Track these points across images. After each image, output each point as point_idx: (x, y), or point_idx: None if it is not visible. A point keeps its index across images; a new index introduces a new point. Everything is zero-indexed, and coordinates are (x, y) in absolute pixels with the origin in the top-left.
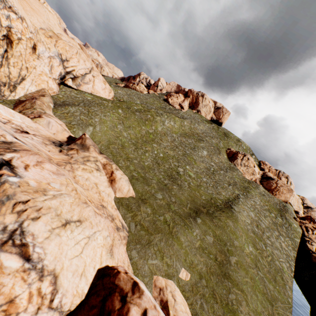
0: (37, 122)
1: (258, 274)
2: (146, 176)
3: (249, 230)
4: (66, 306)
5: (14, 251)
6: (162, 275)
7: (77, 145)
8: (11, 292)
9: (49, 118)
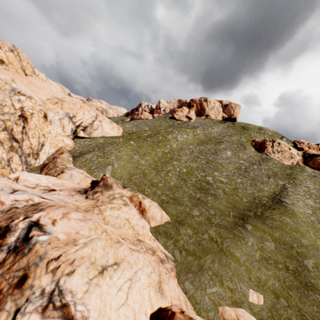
0: (61, 177)
1: None
2: (176, 195)
3: (314, 222)
4: None
5: (56, 315)
6: (228, 305)
7: (100, 187)
8: None
9: (71, 171)
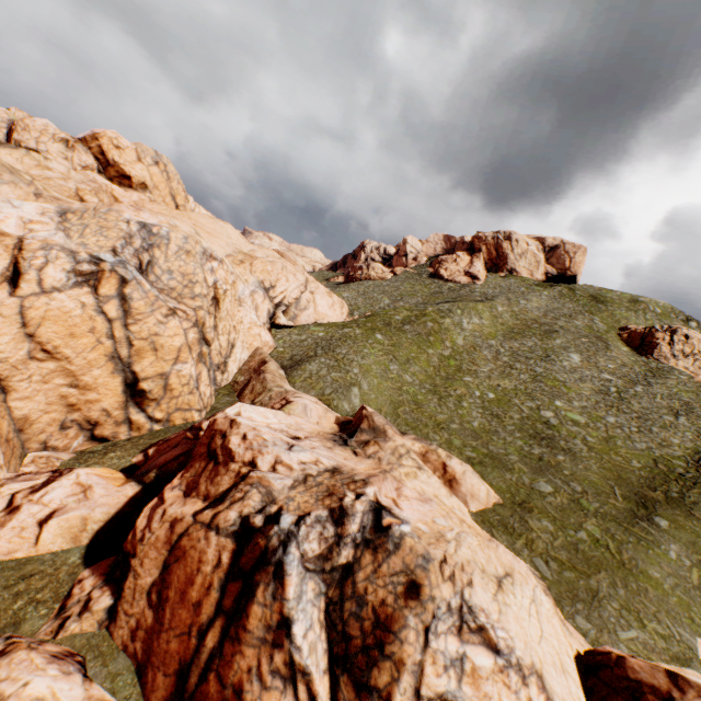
0: (291, 412)
1: None
2: (492, 450)
3: None
4: None
5: (476, 640)
6: (665, 661)
7: (366, 432)
8: None
9: (301, 399)
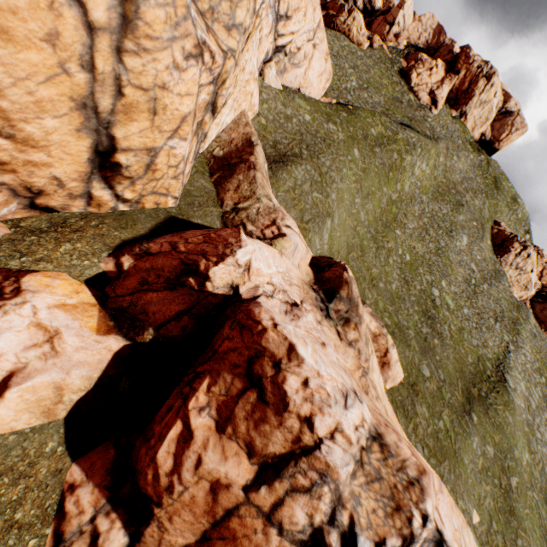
0: (282, 251)
1: (533, 496)
2: (400, 320)
3: (523, 422)
4: None
5: None
6: None
7: (343, 301)
8: None
9: (292, 233)
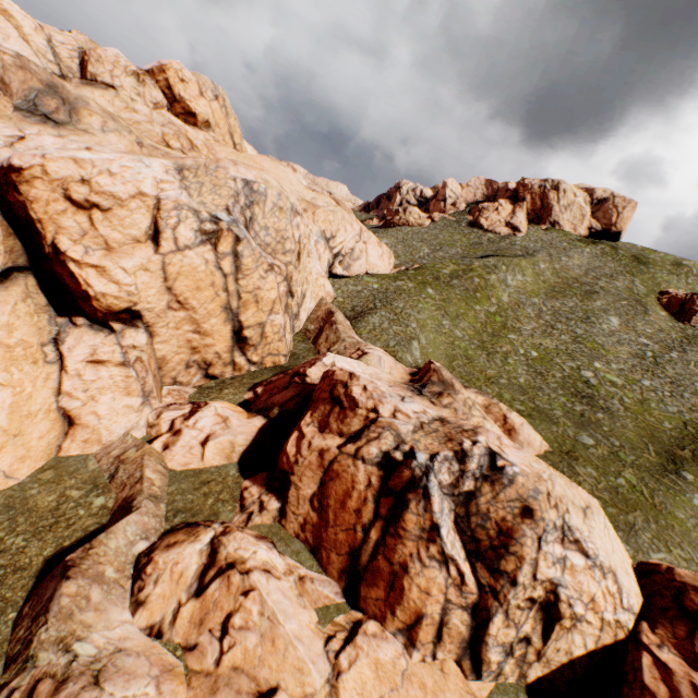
0: (368, 363)
1: None
2: (538, 405)
3: None
4: (634, 607)
5: (573, 548)
6: None
7: (436, 384)
8: (588, 590)
9: (374, 351)
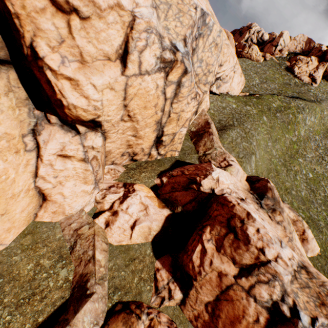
0: (231, 173)
1: None
2: (311, 215)
3: None
4: None
5: None
6: None
7: (269, 199)
8: None
9: (235, 164)
